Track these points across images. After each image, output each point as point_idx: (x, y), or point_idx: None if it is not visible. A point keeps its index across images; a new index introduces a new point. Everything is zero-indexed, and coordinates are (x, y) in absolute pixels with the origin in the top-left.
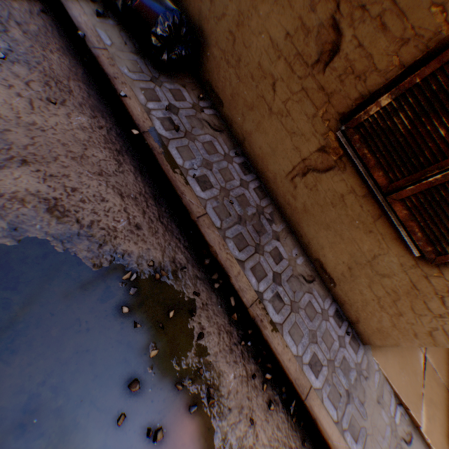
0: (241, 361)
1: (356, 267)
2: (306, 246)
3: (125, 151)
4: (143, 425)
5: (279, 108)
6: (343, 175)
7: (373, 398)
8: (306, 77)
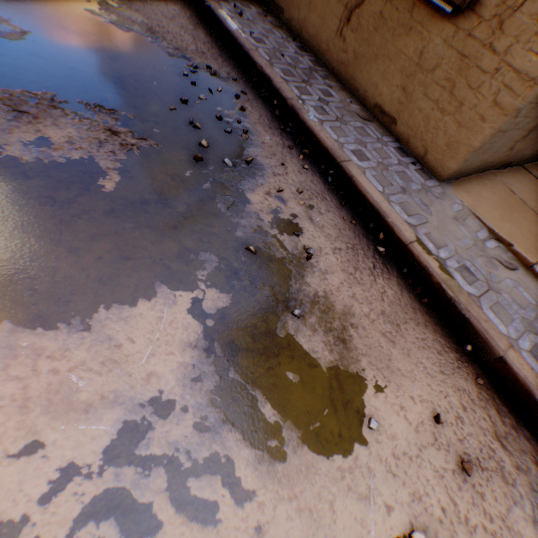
0: (279, 137)
1: (408, 83)
2: (363, 99)
3: (201, 27)
4: (187, 119)
5: None
6: None
7: (446, 213)
8: None
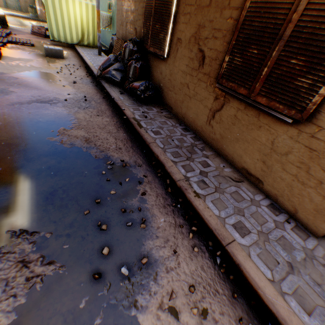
0: (171, 215)
1: (266, 158)
2: (232, 162)
3: (122, 127)
4: (97, 220)
5: (192, 94)
6: (230, 104)
7: None
8: (198, 74)
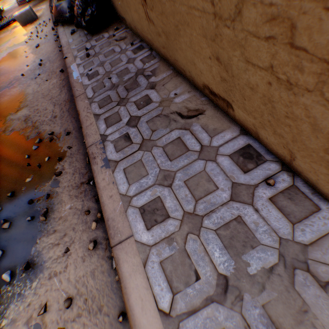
0: (82, 197)
1: (218, 48)
2: (191, 79)
3: (67, 85)
4: (6, 217)
5: None
6: None
7: None
8: None
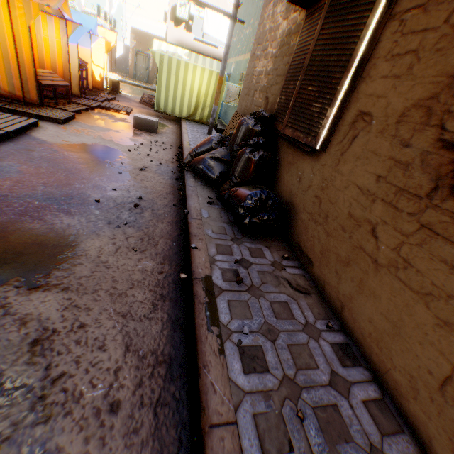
0: None
1: None
2: None
3: (170, 297)
4: None
5: (388, 257)
6: None
7: None
8: (422, 210)
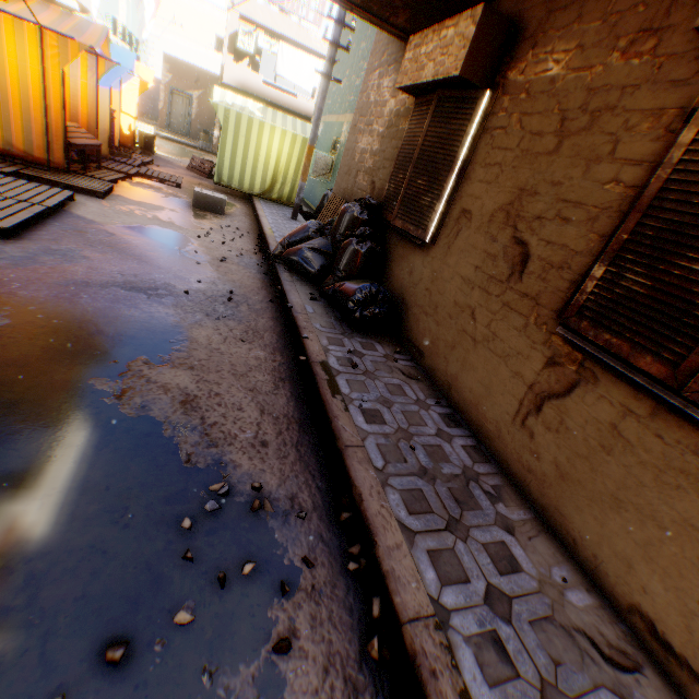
0: None
1: None
2: (592, 568)
3: (289, 380)
4: None
5: (483, 334)
6: (597, 389)
7: None
8: (504, 292)
